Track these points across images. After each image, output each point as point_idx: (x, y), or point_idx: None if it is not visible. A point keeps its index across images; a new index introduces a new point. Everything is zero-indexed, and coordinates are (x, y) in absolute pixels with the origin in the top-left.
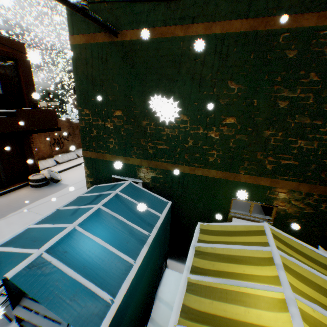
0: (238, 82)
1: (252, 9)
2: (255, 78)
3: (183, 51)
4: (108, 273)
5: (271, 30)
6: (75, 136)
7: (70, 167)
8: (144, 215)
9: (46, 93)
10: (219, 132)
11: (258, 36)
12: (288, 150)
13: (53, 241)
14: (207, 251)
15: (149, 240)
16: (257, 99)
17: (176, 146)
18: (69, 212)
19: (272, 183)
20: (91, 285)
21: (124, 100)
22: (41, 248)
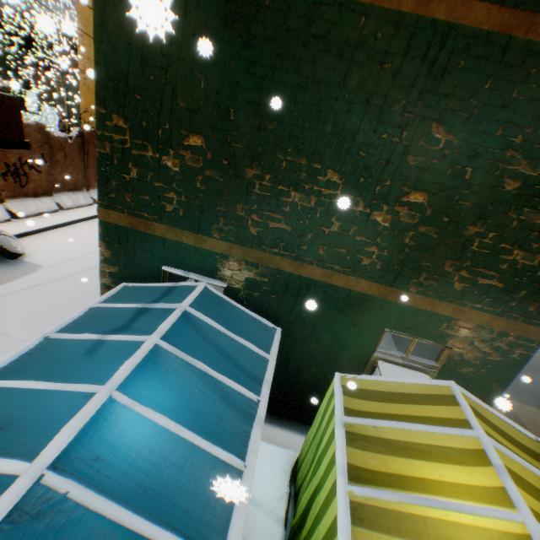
0: (450, 129)
1: None
2: (480, 129)
3: (361, 39)
4: (195, 497)
5: (534, 42)
6: (56, 165)
7: (43, 228)
8: (241, 357)
9: None
10: (393, 216)
11: (508, 48)
12: (494, 263)
13: (65, 438)
14: (366, 432)
15: (261, 413)
16: (473, 169)
17: (306, 229)
18: (78, 347)
19: (454, 312)
20: (170, 539)
21: (213, 116)
22: (36, 460)
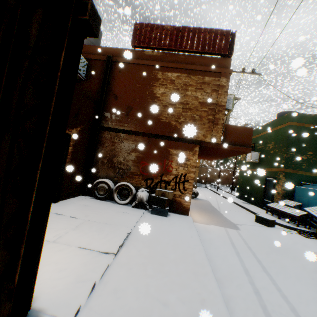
0: None
1: None
2: None
3: None
4: None
5: None
6: None
7: None
8: None
9: None
10: None
11: None
12: None
13: None
14: None
15: None
16: None
17: None
18: None
19: None
20: None
21: (313, 148)
22: None
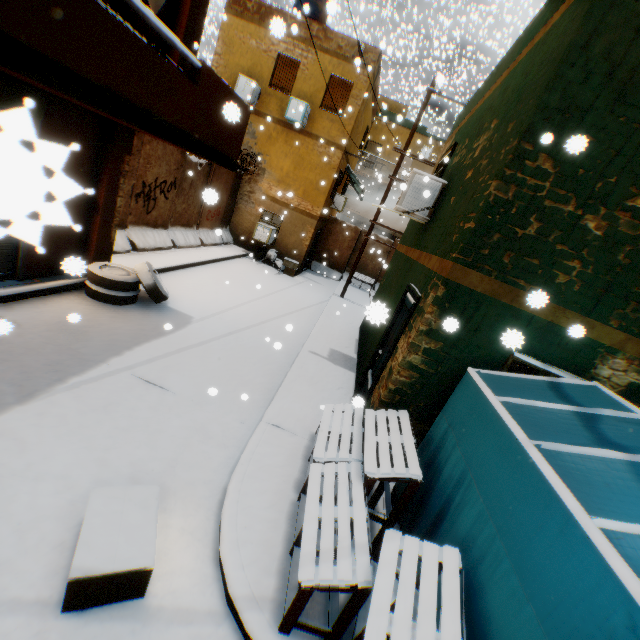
0: None
1: None
2: None
3: None
4: None
5: None
6: (179, 193)
7: (167, 267)
8: None
9: None
10: None
11: None
12: None
13: None
14: None
15: None
16: None
17: None
18: (610, 469)
19: None
20: None
21: None
22: None
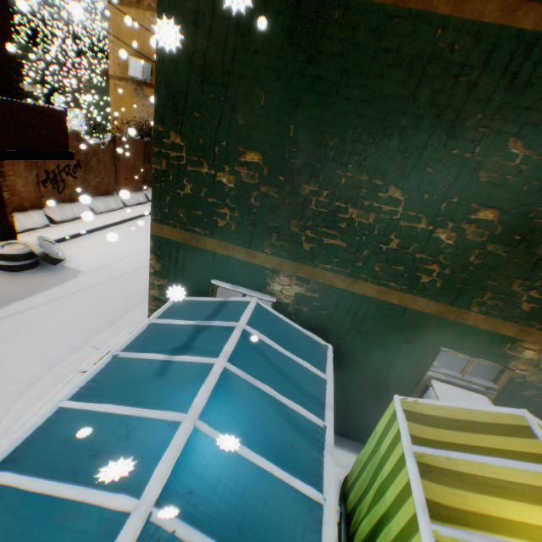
0: (528, 144)
1: None
2: None
3: (436, 52)
4: (282, 532)
5: None
6: (89, 171)
7: (79, 233)
8: (300, 378)
9: None
10: (457, 233)
11: None
12: None
13: (164, 473)
14: (439, 464)
15: (330, 440)
16: None
17: (363, 246)
18: (147, 367)
19: (519, 333)
20: None
21: (272, 132)
22: (142, 497)
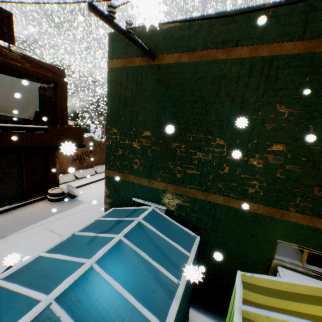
0: (289, 106)
1: (307, 31)
2: (311, 102)
3: (223, 73)
4: None
5: None
6: (96, 153)
7: (87, 183)
8: (170, 253)
9: (75, 113)
10: (263, 160)
11: (314, 57)
12: None
13: (65, 284)
14: (260, 320)
15: (179, 292)
16: (313, 125)
17: (209, 172)
18: (85, 239)
19: None
20: None
21: (154, 121)
22: (50, 294)
